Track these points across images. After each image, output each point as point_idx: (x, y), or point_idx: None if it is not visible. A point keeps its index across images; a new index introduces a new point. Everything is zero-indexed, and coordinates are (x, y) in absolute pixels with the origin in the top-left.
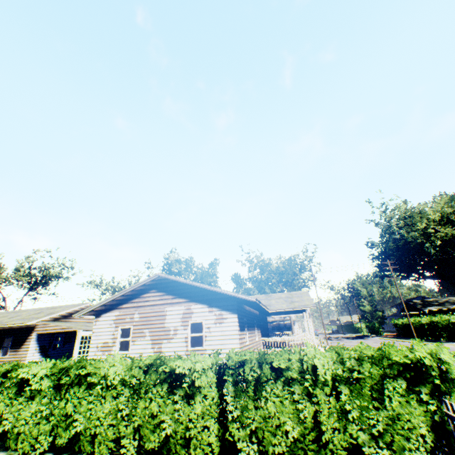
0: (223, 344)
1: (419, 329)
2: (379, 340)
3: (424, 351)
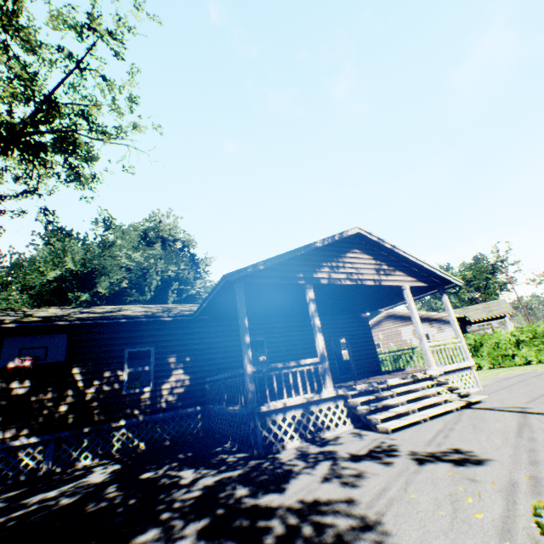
0: None
1: None
2: None
3: None
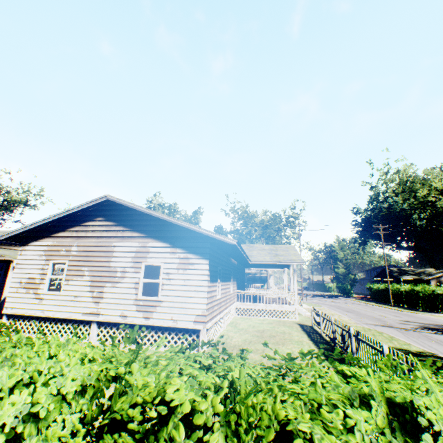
0: (185, 297)
1: (394, 296)
2: (352, 302)
3: None
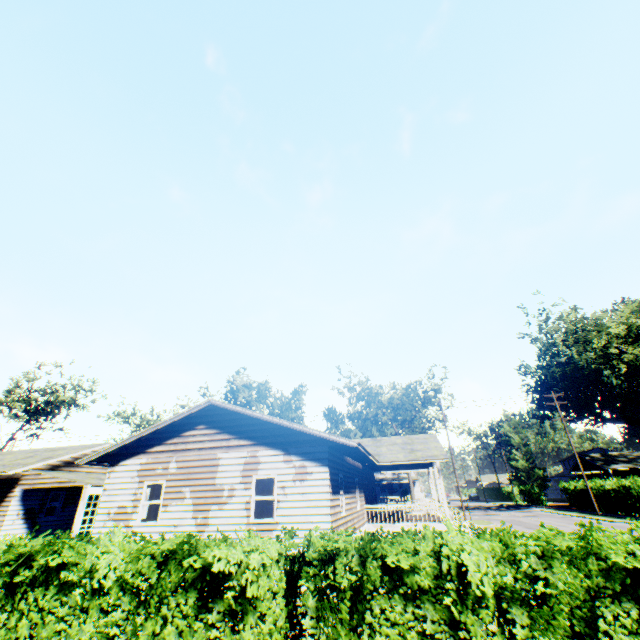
0: (305, 515)
1: (601, 498)
2: (541, 514)
3: None
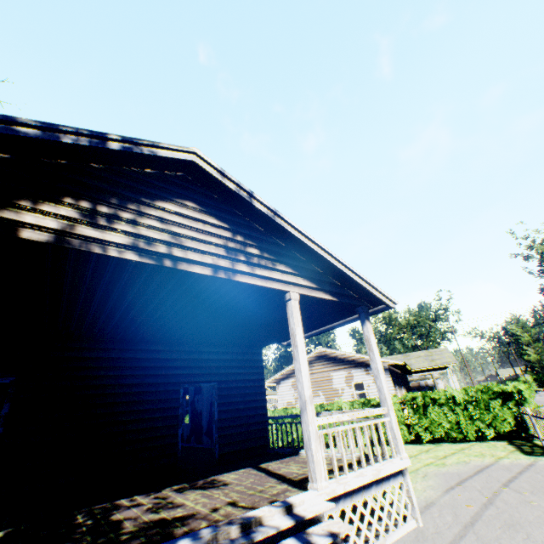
0: None
1: None
2: None
3: (509, 385)
